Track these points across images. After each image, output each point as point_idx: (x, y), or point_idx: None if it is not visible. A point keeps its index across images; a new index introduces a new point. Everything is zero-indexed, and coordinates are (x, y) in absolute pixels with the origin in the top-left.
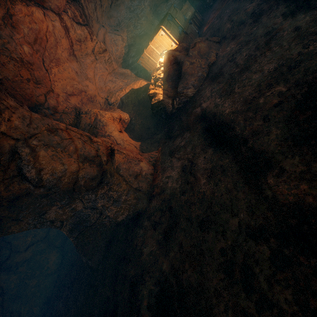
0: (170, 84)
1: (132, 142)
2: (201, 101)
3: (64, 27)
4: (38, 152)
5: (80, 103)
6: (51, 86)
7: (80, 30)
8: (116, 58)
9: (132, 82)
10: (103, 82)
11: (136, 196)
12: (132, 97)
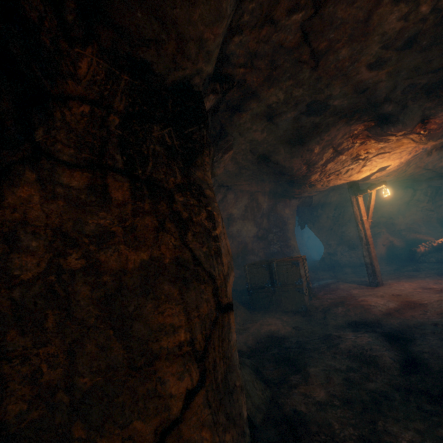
0: (431, 250)
1: (381, 252)
2: (423, 263)
3: (413, 194)
4: (351, 226)
5: (384, 222)
6: (378, 211)
7: (423, 197)
8: (441, 217)
9: (434, 235)
10: (411, 222)
11: (358, 261)
12: (415, 241)
